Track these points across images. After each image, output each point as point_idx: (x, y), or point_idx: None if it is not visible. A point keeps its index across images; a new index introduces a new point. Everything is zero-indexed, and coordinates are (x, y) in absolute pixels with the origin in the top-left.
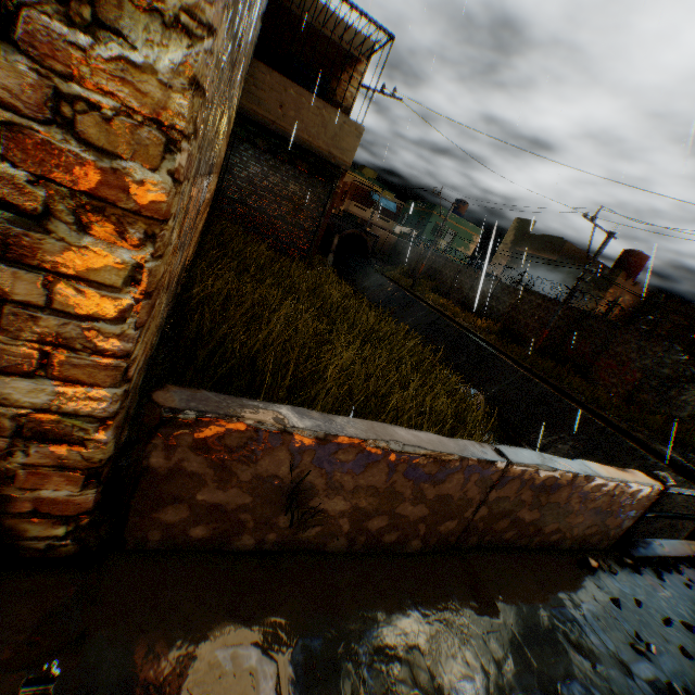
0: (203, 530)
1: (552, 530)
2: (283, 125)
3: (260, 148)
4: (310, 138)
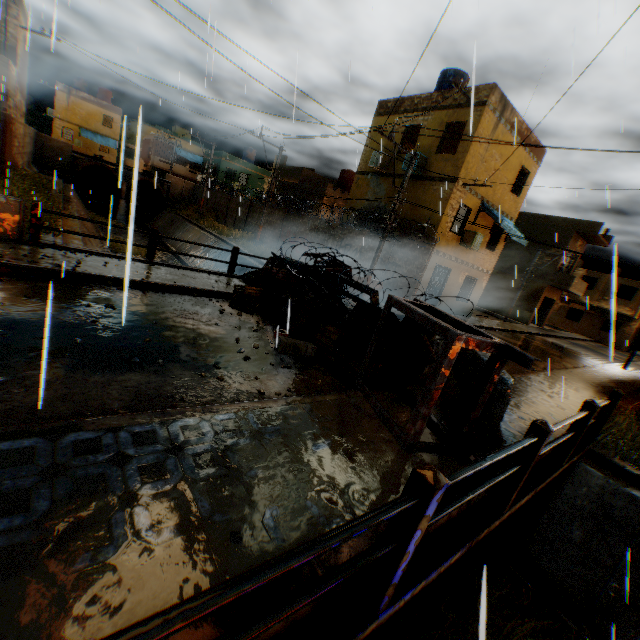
0: None
1: None
2: None
3: None
4: None
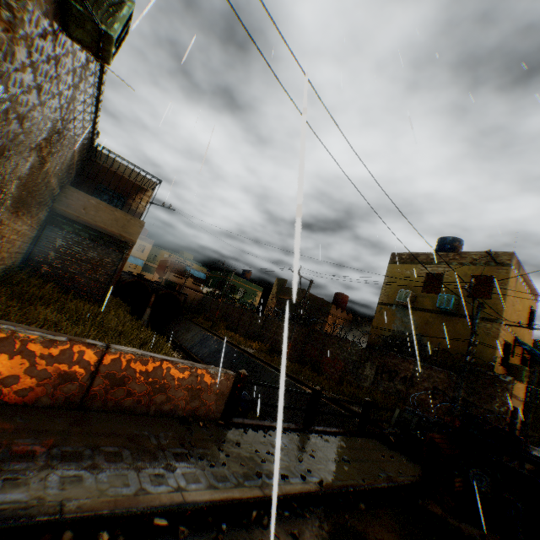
0: None
1: (162, 401)
2: (86, 218)
3: (67, 230)
4: (106, 226)
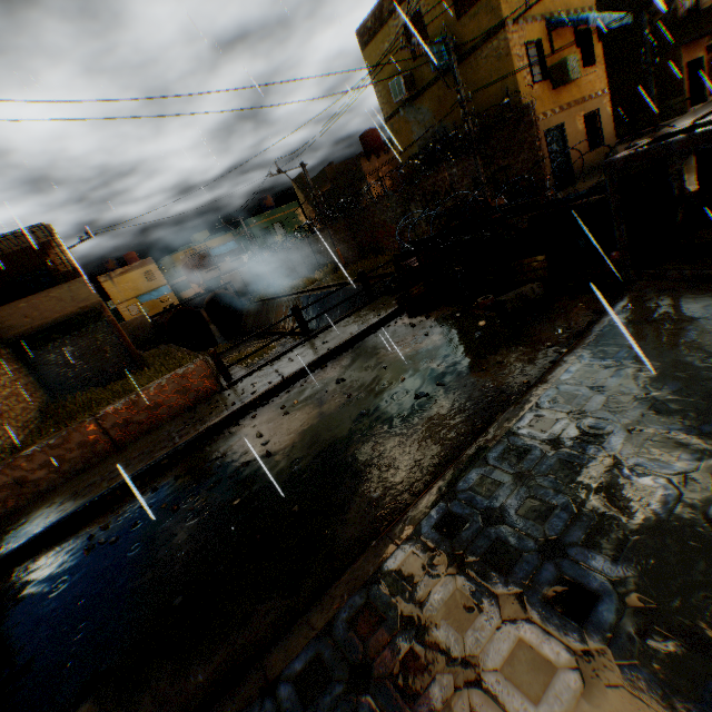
0: (6, 509)
1: (167, 411)
2: (40, 323)
3: (43, 346)
4: (62, 313)
